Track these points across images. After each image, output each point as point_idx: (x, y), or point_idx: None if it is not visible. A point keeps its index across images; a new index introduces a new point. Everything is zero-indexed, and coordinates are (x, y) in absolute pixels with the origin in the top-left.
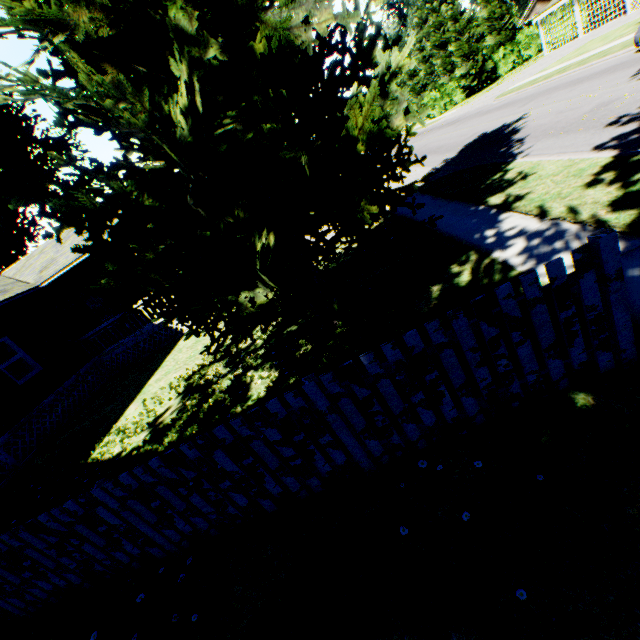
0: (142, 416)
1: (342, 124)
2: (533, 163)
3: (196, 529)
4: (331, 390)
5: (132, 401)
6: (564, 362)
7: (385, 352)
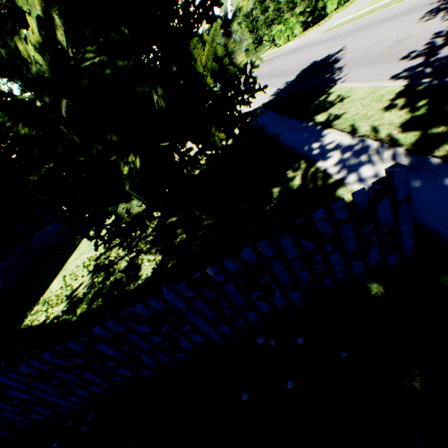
0: (62, 290)
1: (195, 58)
2: (348, 88)
3: (94, 393)
4: (186, 295)
5: (56, 276)
6: (364, 261)
7: (227, 265)
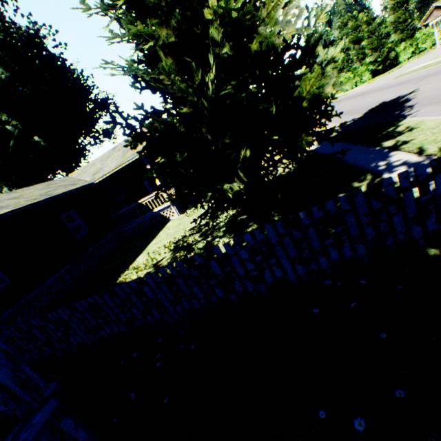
0: (148, 261)
1: (293, 90)
2: (418, 121)
3: (192, 308)
4: (280, 231)
5: (140, 254)
6: (422, 229)
7: (313, 211)
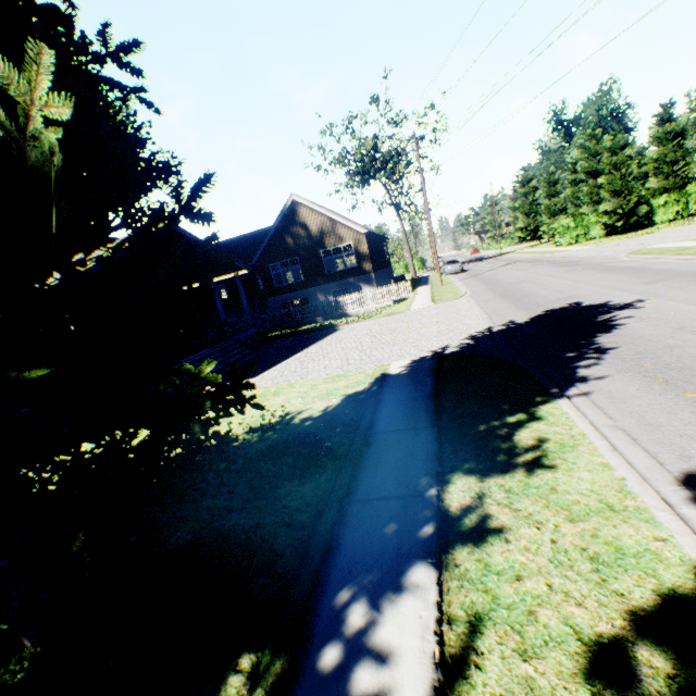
0: None
1: None
2: (572, 432)
3: None
4: None
5: None
6: None
7: None
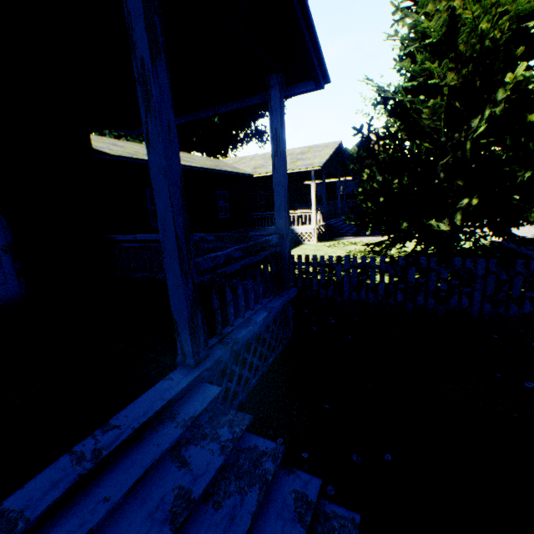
0: None
1: None
2: None
3: (365, 300)
4: (490, 268)
5: None
6: None
7: (531, 263)
